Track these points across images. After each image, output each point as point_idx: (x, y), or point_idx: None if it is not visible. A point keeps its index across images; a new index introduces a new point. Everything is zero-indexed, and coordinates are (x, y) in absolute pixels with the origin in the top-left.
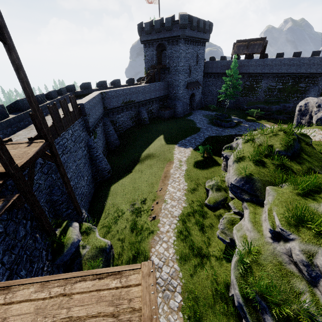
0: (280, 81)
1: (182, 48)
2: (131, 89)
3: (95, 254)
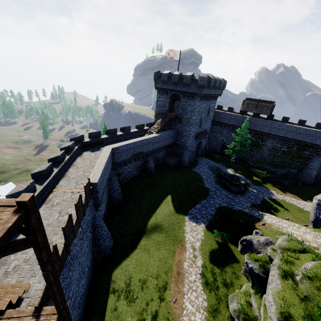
0: (285, 144)
1: (197, 104)
2: (142, 141)
3: None
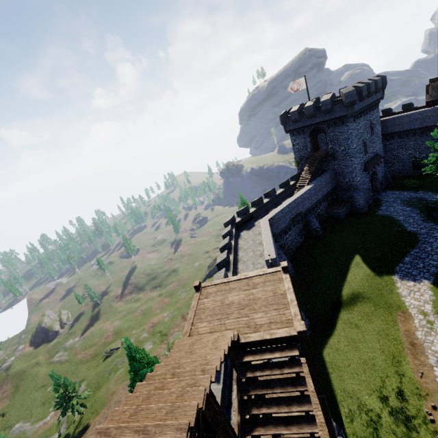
0: None
1: (352, 126)
2: (296, 201)
3: None
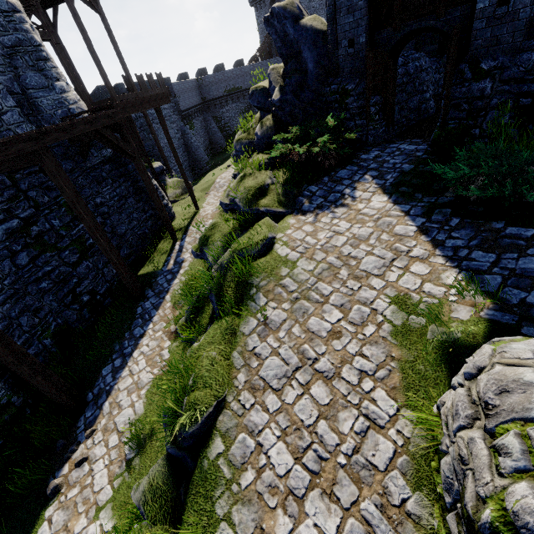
0: None
1: None
2: (234, 72)
3: (177, 183)
